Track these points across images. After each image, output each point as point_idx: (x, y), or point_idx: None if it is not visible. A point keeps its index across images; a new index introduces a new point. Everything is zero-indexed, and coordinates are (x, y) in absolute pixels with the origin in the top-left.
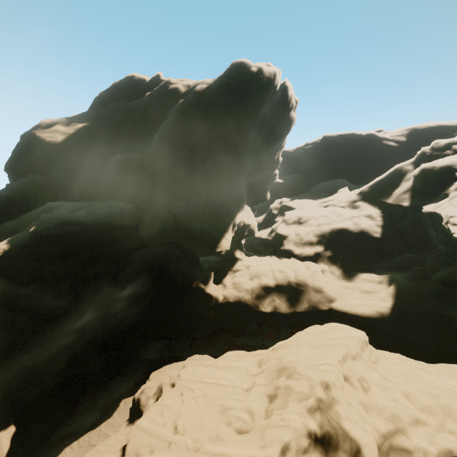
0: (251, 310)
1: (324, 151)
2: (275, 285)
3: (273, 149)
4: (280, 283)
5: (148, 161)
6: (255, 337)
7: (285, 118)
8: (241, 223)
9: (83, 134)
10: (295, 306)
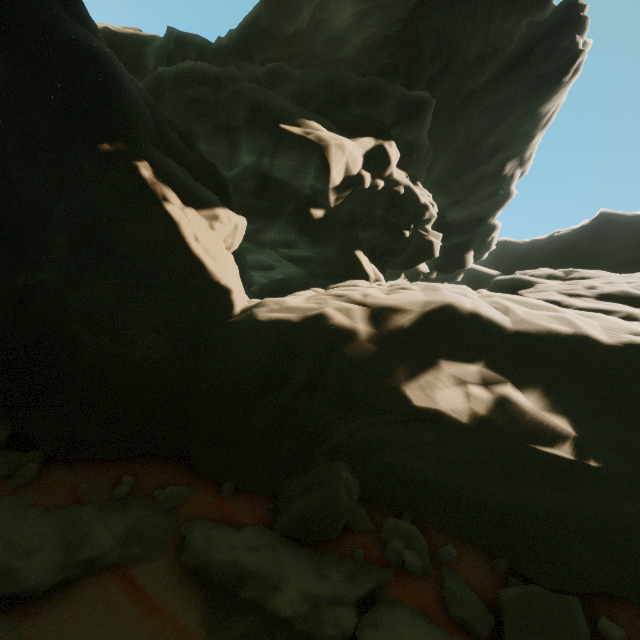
0: (345, 392)
1: (596, 245)
2: (496, 331)
3: (510, 134)
4: (527, 330)
5: (223, 41)
6: (321, 565)
7: (561, 46)
8: (398, 188)
9: (147, 39)
10: (637, 452)
